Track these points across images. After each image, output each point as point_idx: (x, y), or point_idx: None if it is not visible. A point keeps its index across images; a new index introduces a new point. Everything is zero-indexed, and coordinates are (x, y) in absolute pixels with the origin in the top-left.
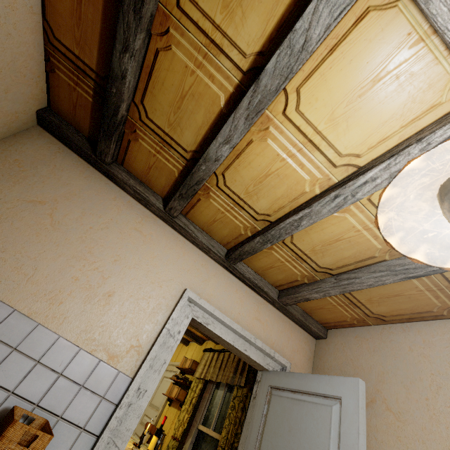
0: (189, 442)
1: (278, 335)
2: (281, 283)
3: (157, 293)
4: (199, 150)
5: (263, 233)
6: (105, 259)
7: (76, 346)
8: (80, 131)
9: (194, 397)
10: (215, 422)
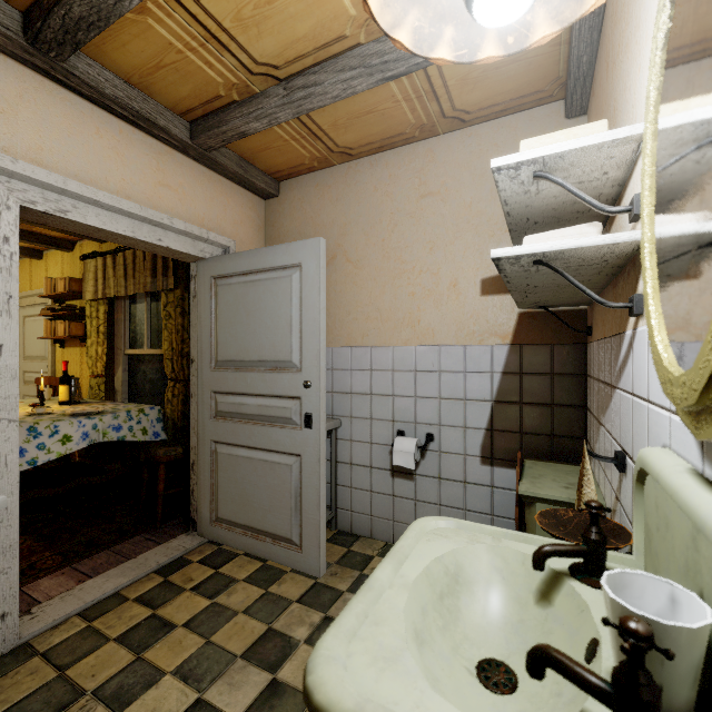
0: (121, 372)
1: (207, 206)
2: (190, 106)
3: None
4: None
5: None
6: None
7: None
8: None
9: (100, 325)
10: (149, 340)
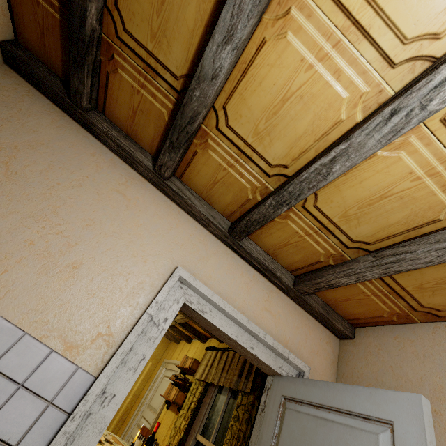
0: None
1: (293, 332)
2: (298, 266)
3: (139, 269)
4: (192, 72)
5: (277, 191)
6: (74, 222)
7: (19, 329)
8: (53, 71)
9: (193, 401)
10: (215, 433)
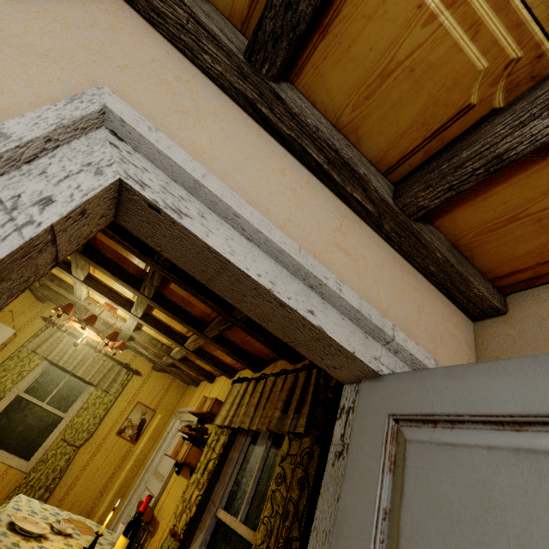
0: (198, 543)
1: (394, 296)
2: (406, 148)
3: None
4: None
5: None
6: None
7: None
8: None
9: (211, 459)
10: (247, 505)
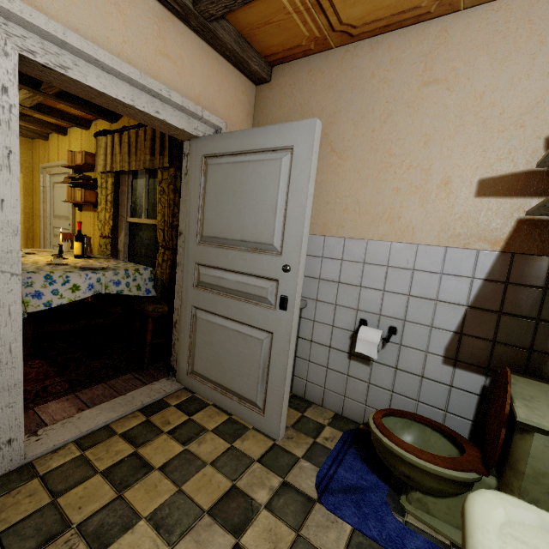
0: (123, 235)
1: (203, 83)
2: None
3: None
4: None
5: None
6: None
7: None
8: None
9: (108, 195)
10: (146, 211)
